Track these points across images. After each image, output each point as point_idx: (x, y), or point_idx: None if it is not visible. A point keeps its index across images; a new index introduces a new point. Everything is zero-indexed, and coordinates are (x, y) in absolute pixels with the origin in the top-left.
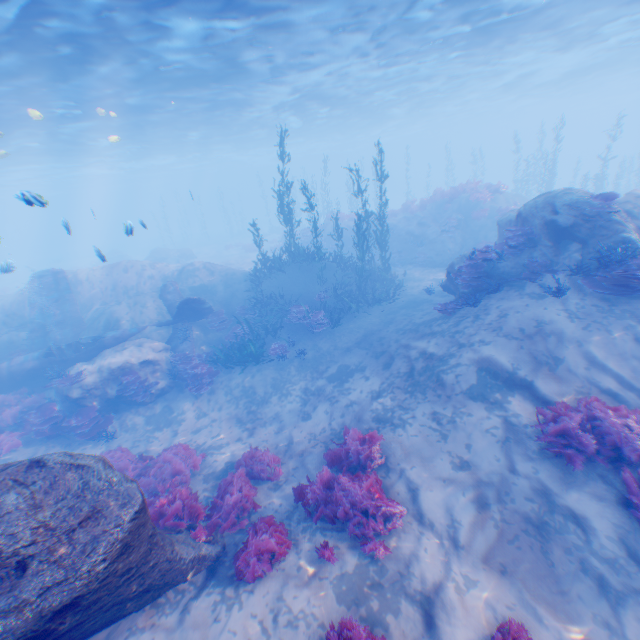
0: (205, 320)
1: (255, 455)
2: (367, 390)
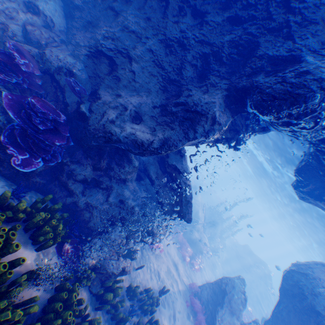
0: None
1: None
2: None
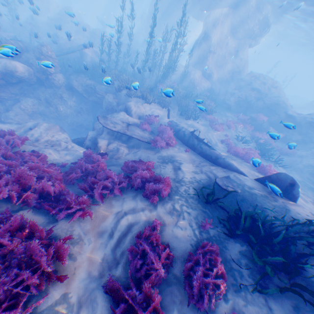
0: None
1: None
2: None
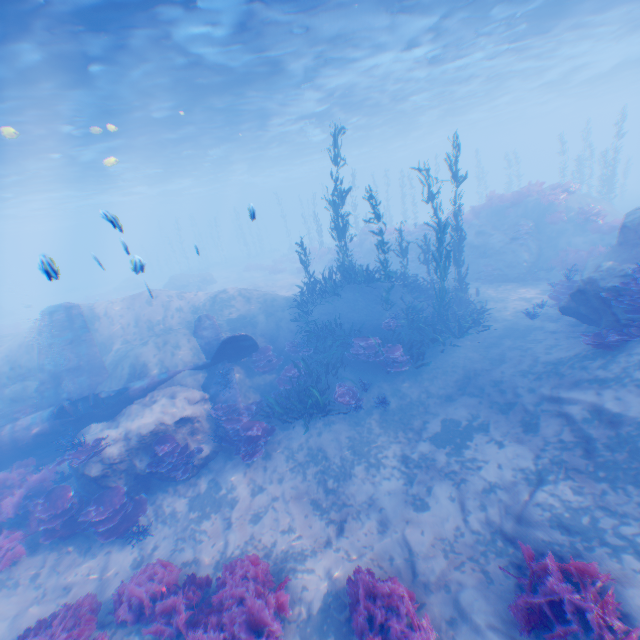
0: (247, 359)
1: (375, 590)
2: (512, 467)
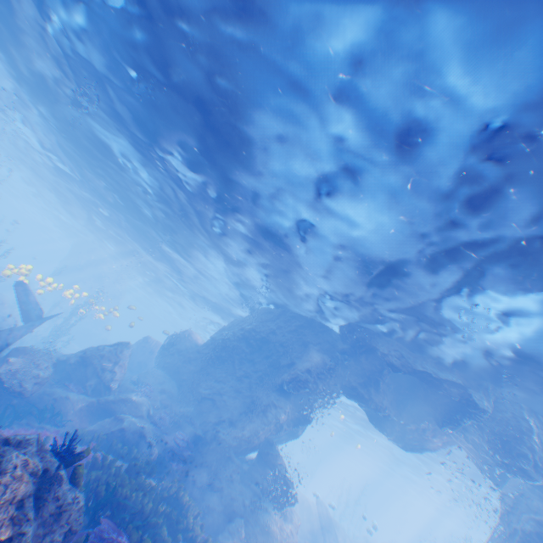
0: None
1: None
2: None
